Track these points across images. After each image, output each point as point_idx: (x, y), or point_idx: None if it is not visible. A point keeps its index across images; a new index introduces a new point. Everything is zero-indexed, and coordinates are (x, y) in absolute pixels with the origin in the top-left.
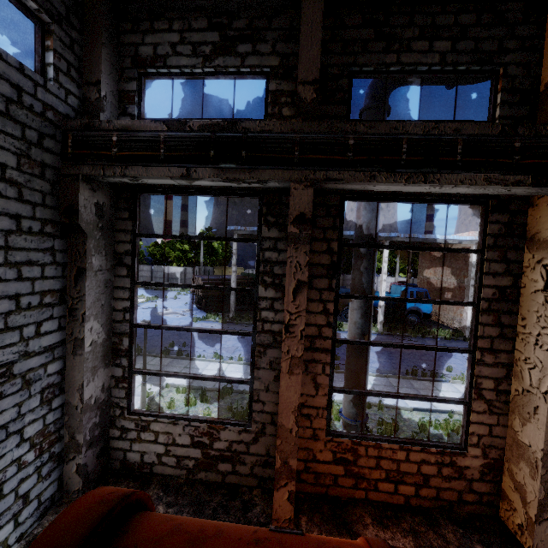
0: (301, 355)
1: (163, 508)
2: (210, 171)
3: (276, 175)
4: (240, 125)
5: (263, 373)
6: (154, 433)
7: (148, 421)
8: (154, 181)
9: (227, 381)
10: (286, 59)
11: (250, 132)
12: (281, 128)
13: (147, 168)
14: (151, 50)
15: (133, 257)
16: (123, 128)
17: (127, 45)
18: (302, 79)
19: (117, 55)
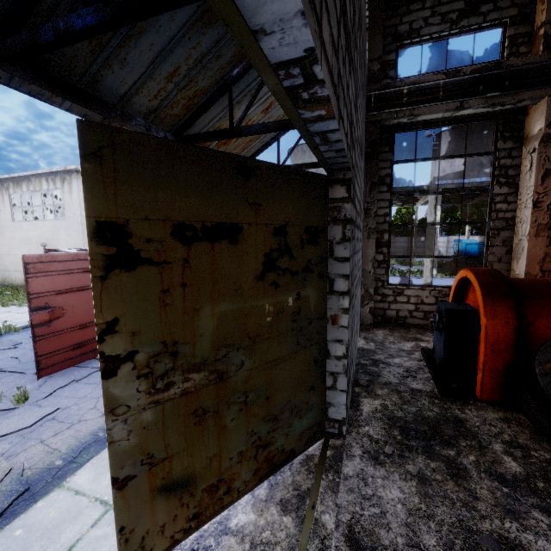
0: (547, 223)
1: (430, 333)
2: (478, 101)
3: (534, 94)
4: (504, 64)
5: (496, 249)
6: (406, 297)
7: (402, 289)
8: (424, 118)
9: (465, 258)
10: (524, 8)
11: (512, 67)
12: (539, 59)
13: (429, 107)
14: (407, 27)
15: (391, 178)
16: (412, 83)
17: (388, 28)
18: (549, 20)
19: (382, 36)
